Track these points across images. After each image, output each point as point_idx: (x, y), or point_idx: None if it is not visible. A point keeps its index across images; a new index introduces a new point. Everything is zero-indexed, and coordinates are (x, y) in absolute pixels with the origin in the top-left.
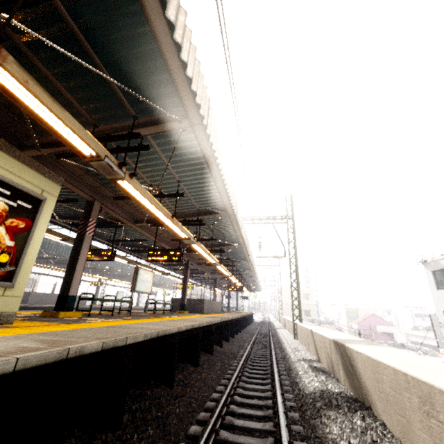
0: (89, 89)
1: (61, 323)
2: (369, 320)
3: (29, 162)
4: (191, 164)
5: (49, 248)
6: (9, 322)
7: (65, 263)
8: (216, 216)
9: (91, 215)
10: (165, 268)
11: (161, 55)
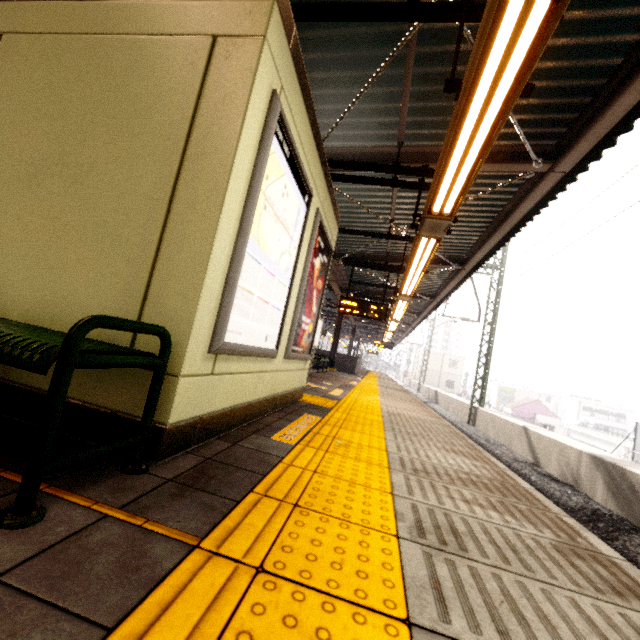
0: (436, 99)
1: (327, 398)
2: (529, 407)
3: (333, 200)
4: (473, 204)
5: None
6: (301, 396)
7: None
8: (444, 267)
9: None
10: None
11: (620, 89)
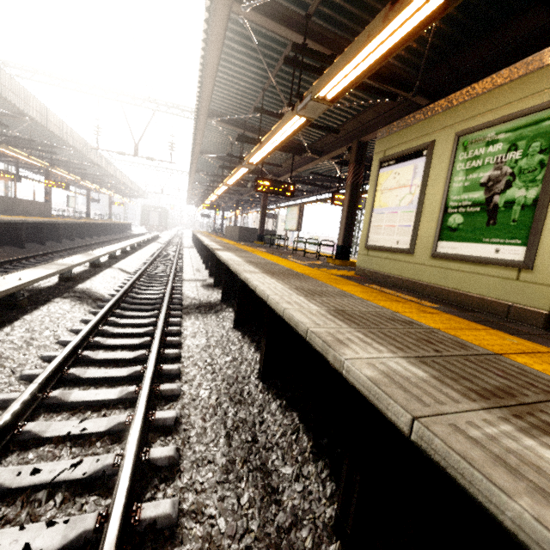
0: None
1: None
2: (331, 248)
3: None
4: None
5: (50, 126)
6: None
7: (28, 147)
8: None
9: (364, 161)
10: (188, 181)
11: None
